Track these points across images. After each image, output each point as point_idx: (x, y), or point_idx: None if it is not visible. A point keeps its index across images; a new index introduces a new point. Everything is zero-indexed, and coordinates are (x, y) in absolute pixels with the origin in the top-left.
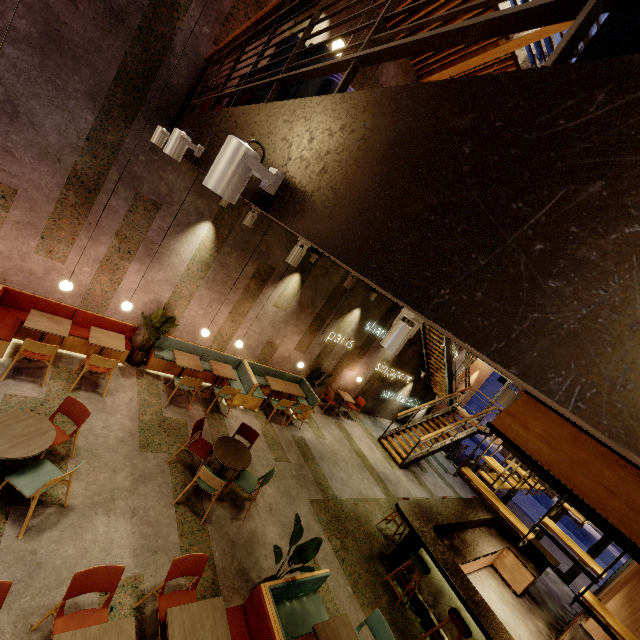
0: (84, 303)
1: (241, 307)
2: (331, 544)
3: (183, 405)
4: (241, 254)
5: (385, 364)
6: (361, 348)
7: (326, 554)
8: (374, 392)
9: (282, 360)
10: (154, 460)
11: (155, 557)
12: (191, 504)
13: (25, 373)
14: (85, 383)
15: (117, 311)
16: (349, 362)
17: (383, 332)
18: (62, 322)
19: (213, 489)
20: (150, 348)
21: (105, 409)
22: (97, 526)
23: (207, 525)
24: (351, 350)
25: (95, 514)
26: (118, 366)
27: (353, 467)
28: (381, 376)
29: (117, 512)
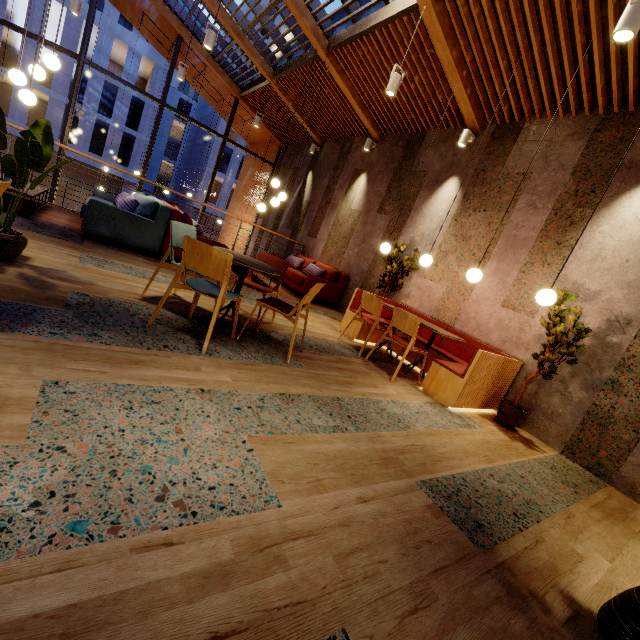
0: None
1: None
2: None
3: None
4: None
5: None
6: None
7: None
8: None
9: None
10: None
11: None
12: None
13: None
14: None
15: None
16: None
17: None
18: None
19: None
20: None
21: None
22: None
23: None
24: None
25: None
26: None
27: None
28: None
29: None
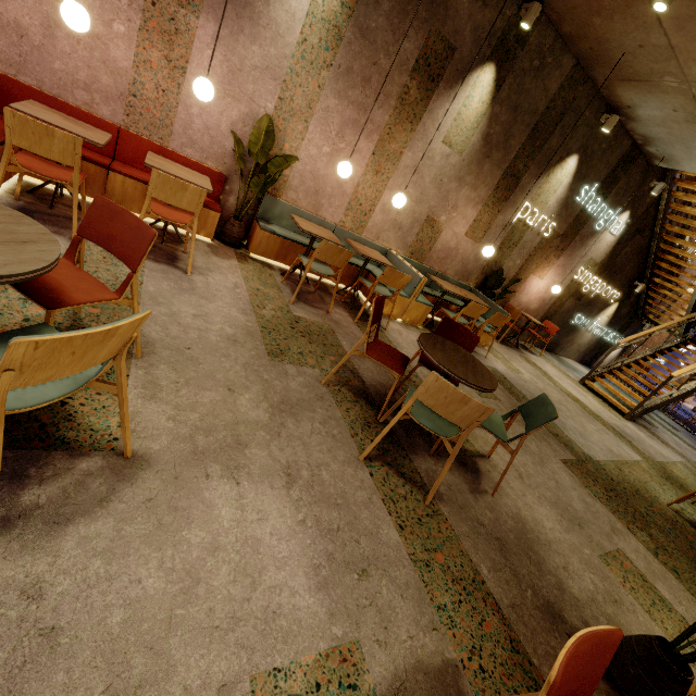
0: (130, 117)
1: (391, 142)
2: (639, 540)
3: (318, 305)
4: (397, 5)
5: (589, 269)
6: (562, 237)
7: (646, 561)
8: (563, 316)
9: (445, 255)
10: (299, 377)
11: (367, 586)
12: (392, 461)
13: (39, 219)
14: (153, 252)
15: (189, 139)
16: (540, 263)
17: (601, 208)
18: (92, 130)
19: (444, 429)
20: (250, 222)
21: (193, 291)
22: (213, 506)
23: (437, 504)
24: (547, 241)
25: (204, 477)
26: (205, 242)
27: (578, 414)
28: (578, 290)
29: (253, 473)
